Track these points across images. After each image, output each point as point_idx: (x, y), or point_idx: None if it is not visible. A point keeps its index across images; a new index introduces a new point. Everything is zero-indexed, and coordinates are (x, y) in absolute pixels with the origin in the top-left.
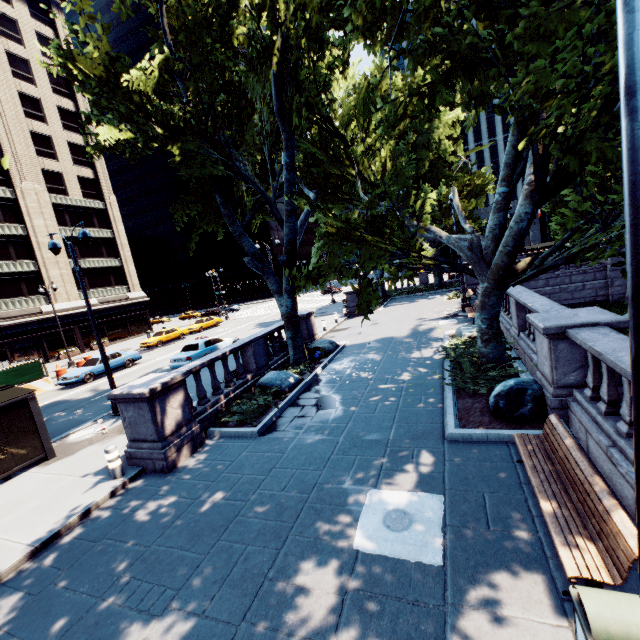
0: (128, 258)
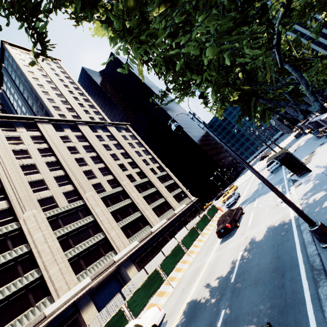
0: (182, 186)
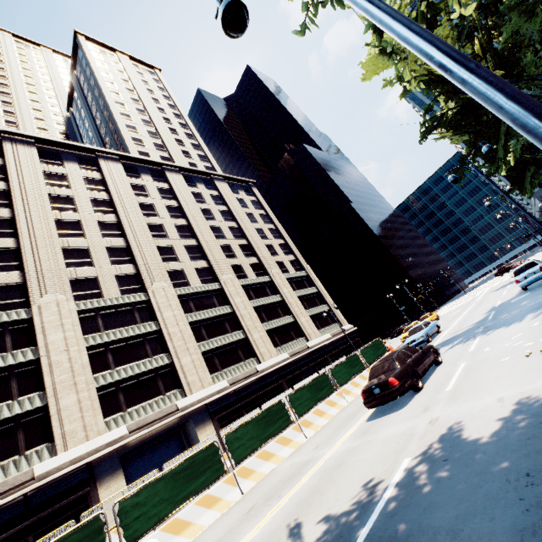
0: (331, 302)
